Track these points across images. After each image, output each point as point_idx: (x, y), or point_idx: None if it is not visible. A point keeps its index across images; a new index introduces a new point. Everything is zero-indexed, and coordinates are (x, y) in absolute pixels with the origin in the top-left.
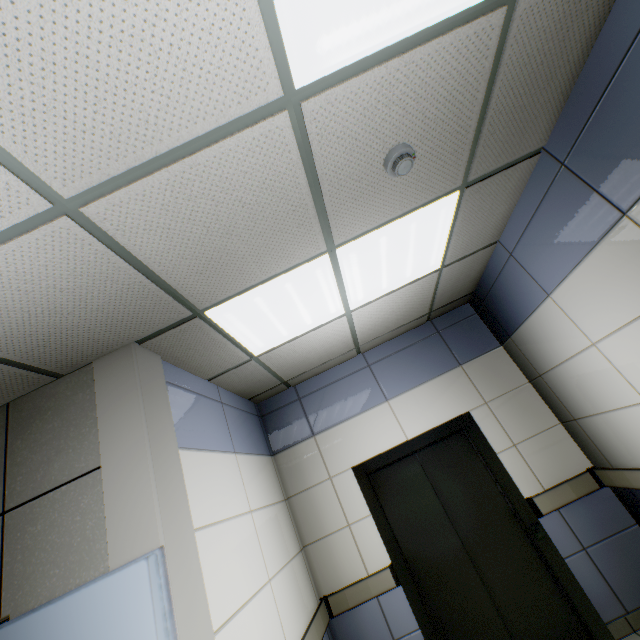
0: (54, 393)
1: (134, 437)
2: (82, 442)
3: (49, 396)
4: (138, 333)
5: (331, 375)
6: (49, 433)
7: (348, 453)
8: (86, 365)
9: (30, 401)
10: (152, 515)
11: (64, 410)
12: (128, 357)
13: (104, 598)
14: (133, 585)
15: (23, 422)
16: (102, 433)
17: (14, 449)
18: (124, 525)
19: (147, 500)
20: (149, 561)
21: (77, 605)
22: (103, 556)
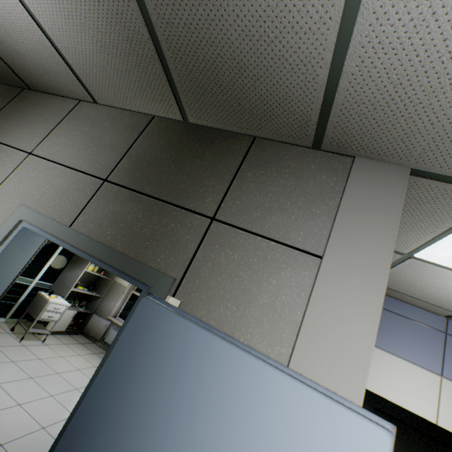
0: (298, 157)
1: (373, 260)
2: (307, 218)
3: (293, 156)
4: (436, 163)
5: (401, 307)
6: (279, 186)
7: (369, 375)
8: (342, 154)
9: (274, 148)
10: (362, 358)
11: (301, 178)
12: (399, 178)
13: (308, 413)
14: (357, 444)
15: (260, 160)
16: (337, 228)
17: (243, 176)
18: (324, 336)
19: (362, 337)
20: (391, 440)
21: (270, 383)
22: (282, 339)
